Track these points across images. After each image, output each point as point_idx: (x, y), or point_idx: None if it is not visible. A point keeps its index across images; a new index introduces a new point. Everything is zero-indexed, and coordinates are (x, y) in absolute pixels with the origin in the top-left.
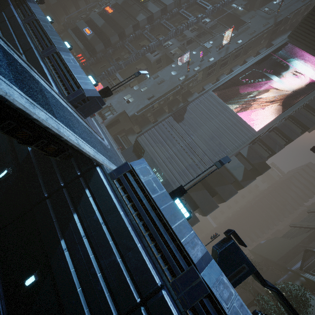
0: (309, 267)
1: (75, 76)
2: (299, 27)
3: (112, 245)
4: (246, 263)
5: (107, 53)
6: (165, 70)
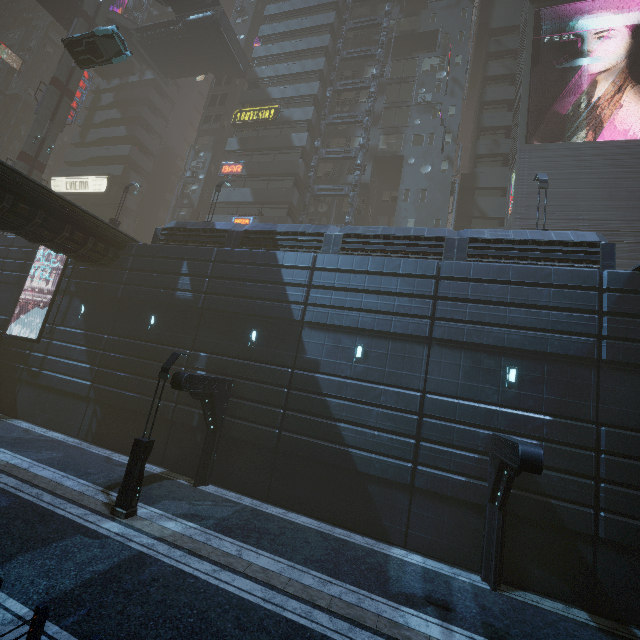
0: None
1: (556, 239)
2: None
3: None
4: None
5: None
6: (406, 177)
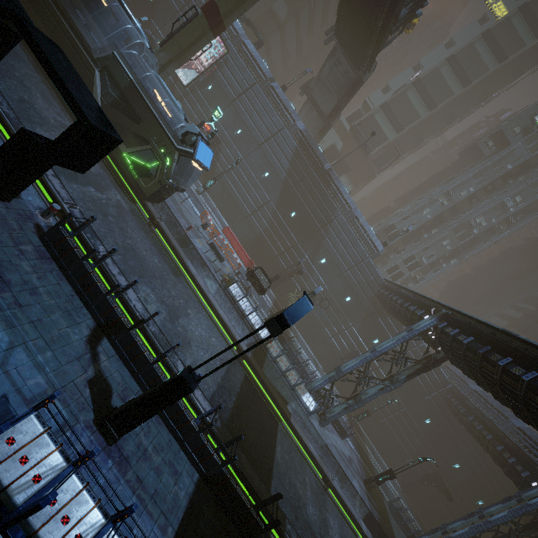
0: None
1: None
2: None
3: None
4: None
5: None
6: None
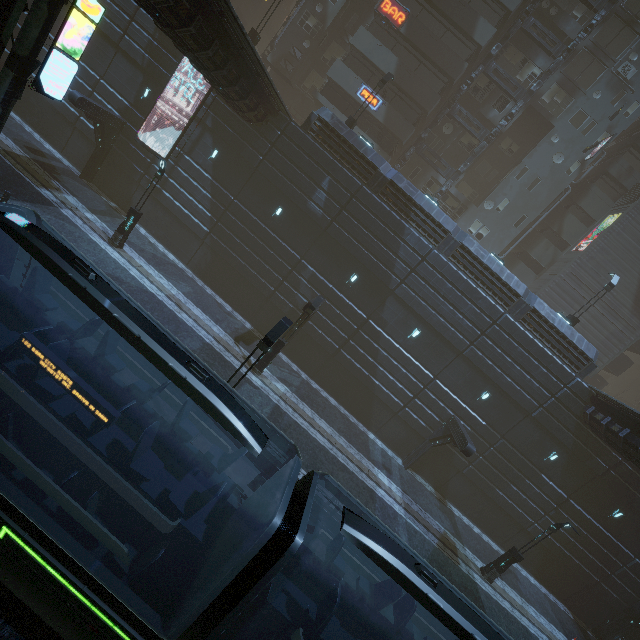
0: None
1: (575, 343)
2: None
3: None
4: None
5: (422, 145)
6: (537, 154)
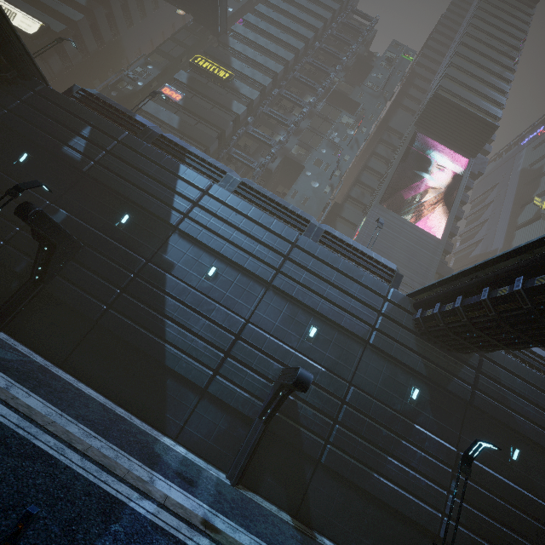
0: None
1: (374, 257)
2: (423, 116)
3: (541, 393)
4: None
5: None
6: (300, 182)
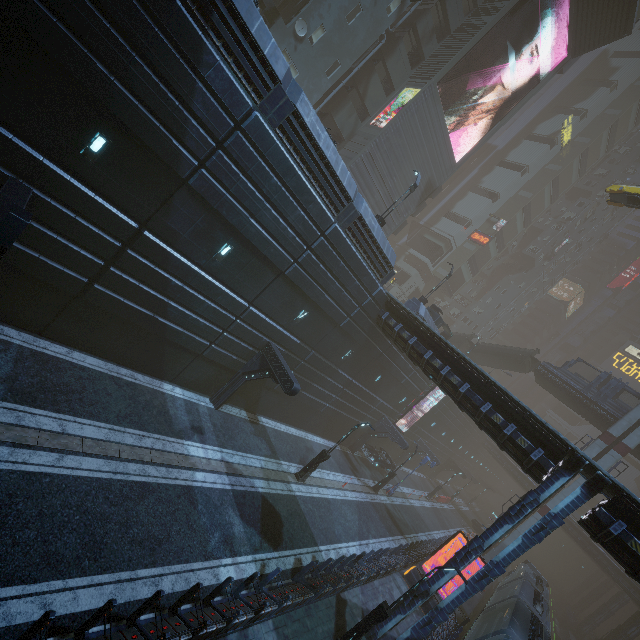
0: (413, 240)
1: (385, 253)
2: None
3: None
4: (442, 322)
5: None
6: None
